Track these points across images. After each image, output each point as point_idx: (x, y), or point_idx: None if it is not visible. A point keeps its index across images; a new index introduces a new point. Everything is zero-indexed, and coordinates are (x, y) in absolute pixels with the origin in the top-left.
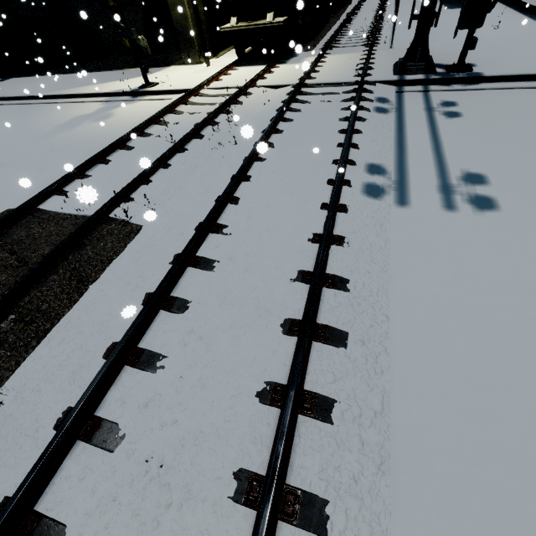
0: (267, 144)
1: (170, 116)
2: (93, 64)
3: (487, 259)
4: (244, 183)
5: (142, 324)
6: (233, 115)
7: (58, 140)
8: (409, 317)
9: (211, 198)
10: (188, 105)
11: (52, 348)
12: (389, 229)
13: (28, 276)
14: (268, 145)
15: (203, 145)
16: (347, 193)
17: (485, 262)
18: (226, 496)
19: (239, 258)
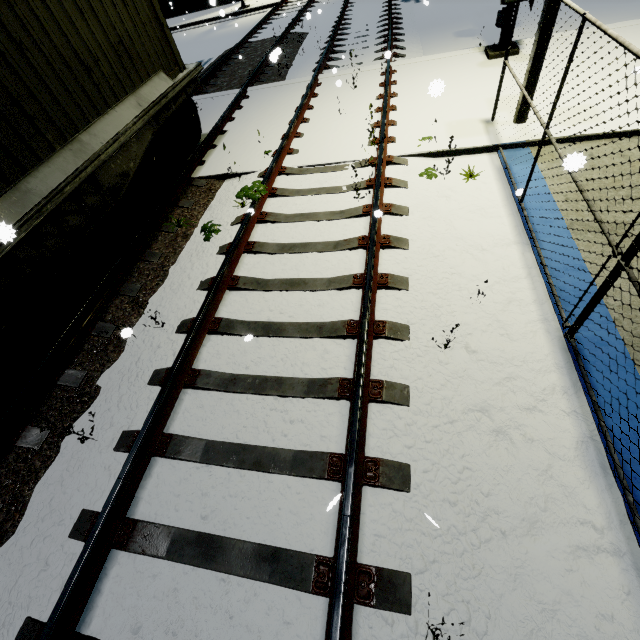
0: (350, 2)
1: (279, 12)
2: (178, 10)
3: (447, 2)
4: (347, 12)
5: (337, 30)
6: (320, 3)
7: (211, 37)
8: (421, 15)
9: (335, 17)
10: (285, 7)
11: (307, 45)
12: (413, 6)
13: (279, 39)
14: (350, 2)
15: (313, 13)
16: (395, 2)
17: (446, 3)
18: (379, 32)
19: (359, 20)
